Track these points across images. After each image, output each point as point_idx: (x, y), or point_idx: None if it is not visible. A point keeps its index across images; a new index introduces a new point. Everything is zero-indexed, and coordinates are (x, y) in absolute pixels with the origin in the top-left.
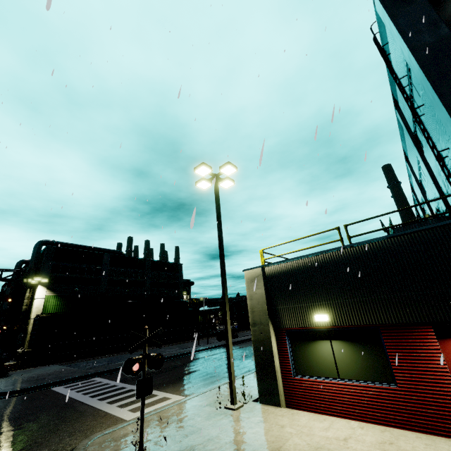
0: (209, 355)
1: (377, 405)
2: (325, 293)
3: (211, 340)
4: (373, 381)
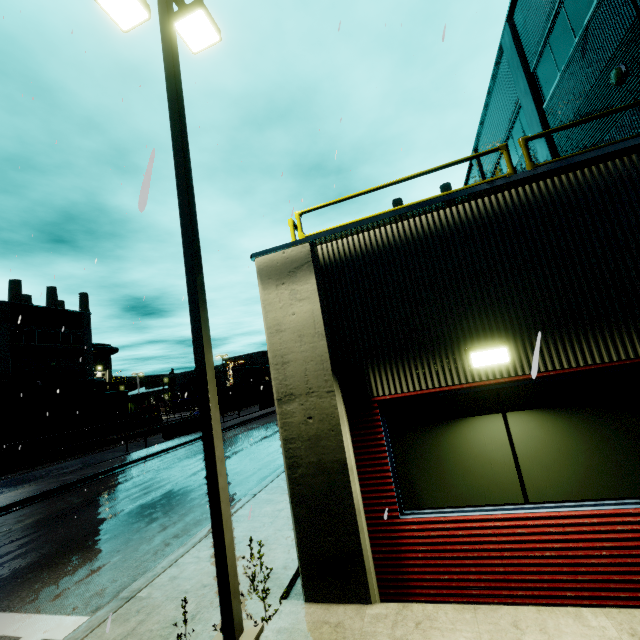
0: (149, 470)
1: (637, 556)
2: (494, 295)
3: (153, 440)
4: (620, 498)
